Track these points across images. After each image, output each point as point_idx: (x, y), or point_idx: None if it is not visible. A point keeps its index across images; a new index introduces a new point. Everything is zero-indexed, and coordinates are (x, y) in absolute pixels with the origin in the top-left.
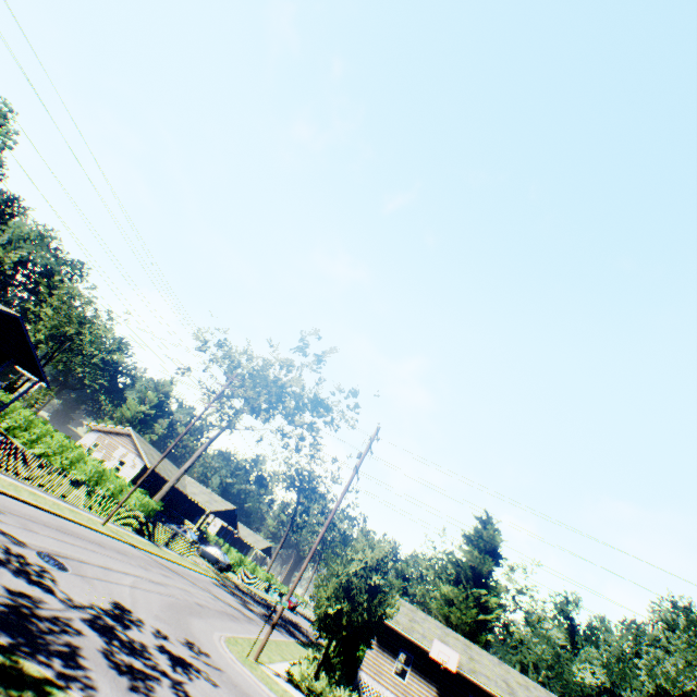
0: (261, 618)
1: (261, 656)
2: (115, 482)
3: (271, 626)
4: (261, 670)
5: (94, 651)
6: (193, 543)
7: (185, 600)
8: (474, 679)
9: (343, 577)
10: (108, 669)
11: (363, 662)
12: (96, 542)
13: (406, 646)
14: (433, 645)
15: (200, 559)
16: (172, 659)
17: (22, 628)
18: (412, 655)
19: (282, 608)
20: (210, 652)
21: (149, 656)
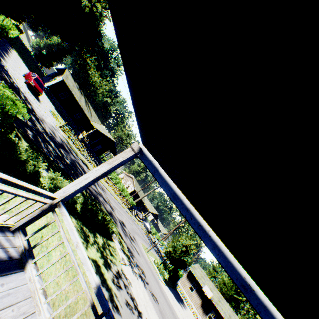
0: (154, 250)
1: (149, 253)
2: (126, 193)
3: (153, 246)
4: (147, 254)
5: (119, 225)
6: (141, 219)
7: (135, 230)
8: (215, 304)
9: (175, 244)
10: (121, 229)
11: (180, 279)
12: (120, 207)
13: (196, 282)
14: (205, 286)
15: (142, 225)
16: (130, 236)
17: (112, 216)
18: (197, 286)
19: (157, 243)
20: (137, 242)
21: (126, 233)
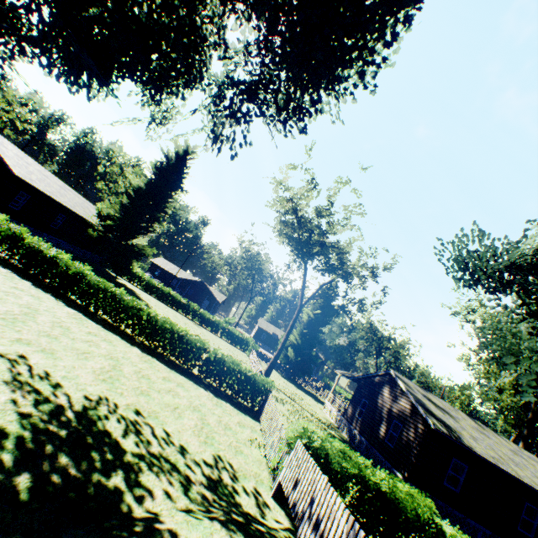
0: None
1: None
2: None
3: None
4: None
5: None
6: None
7: None
8: None
9: None
10: None
11: None
12: None
13: None
14: None
15: None
16: None
17: None
18: None
19: None
20: None
21: None
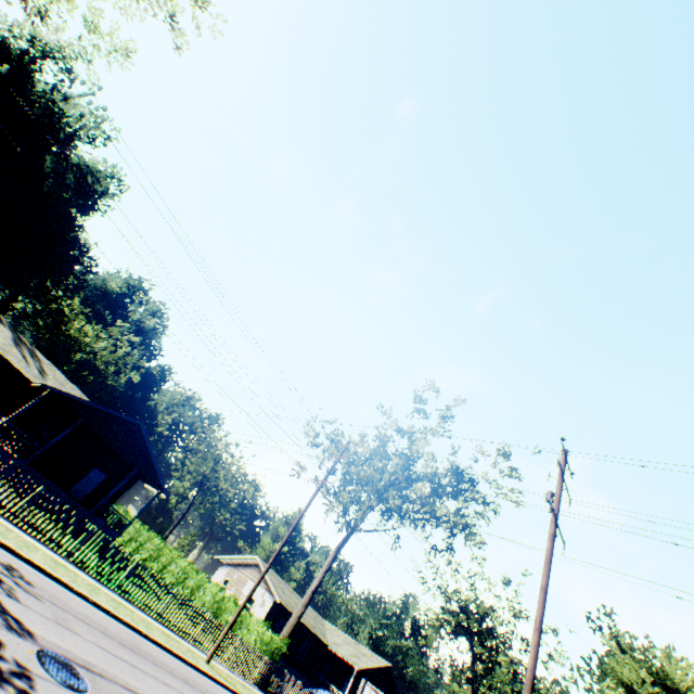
0: None
1: None
2: (234, 612)
3: None
4: None
5: None
6: None
7: None
8: None
9: None
10: None
11: None
12: (180, 677)
13: None
14: None
15: None
16: None
17: None
18: None
19: None
20: None
21: None
